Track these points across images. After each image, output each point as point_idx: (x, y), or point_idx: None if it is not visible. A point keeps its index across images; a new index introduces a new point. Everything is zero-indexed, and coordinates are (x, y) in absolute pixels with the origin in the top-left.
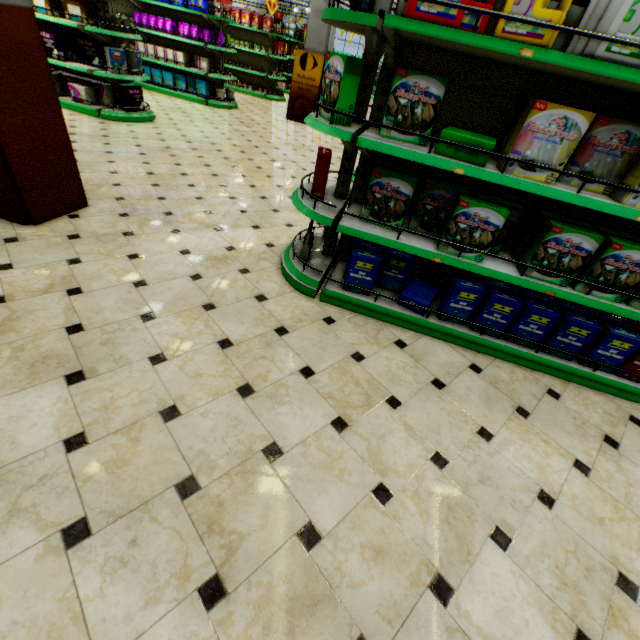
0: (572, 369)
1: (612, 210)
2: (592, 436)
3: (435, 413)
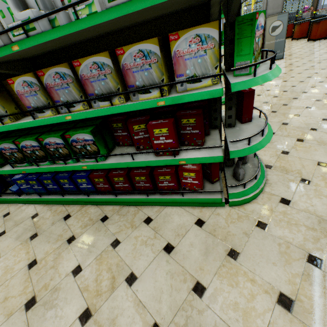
0: (78, 199)
1: None
2: (62, 239)
3: None
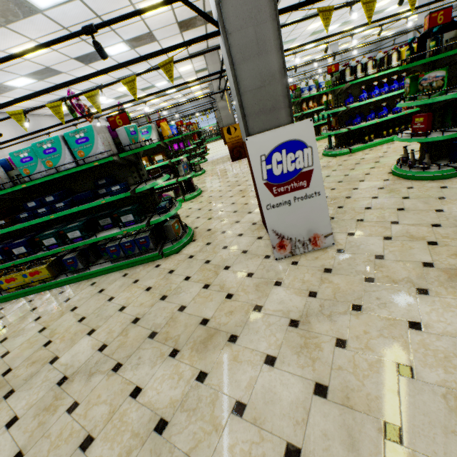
0: None
1: None
2: None
3: None
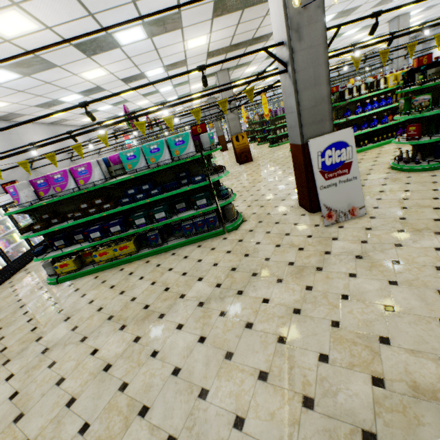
0: None
1: None
2: None
3: None
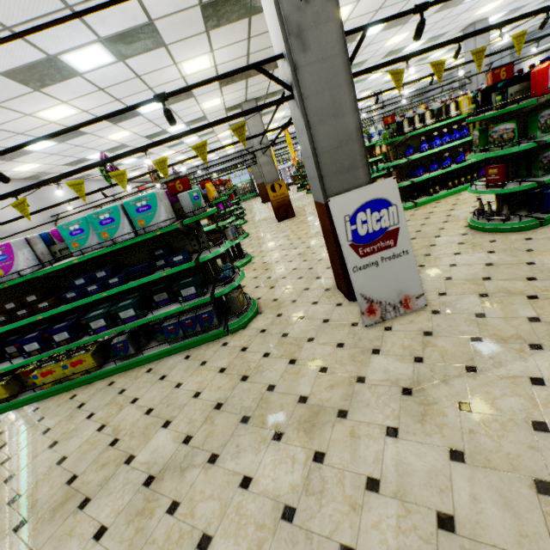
0: None
1: None
2: None
3: None
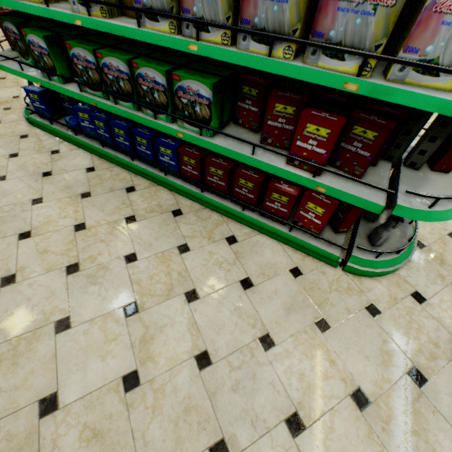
0: (151, 173)
1: (63, 18)
2: (120, 214)
3: (20, 187)
